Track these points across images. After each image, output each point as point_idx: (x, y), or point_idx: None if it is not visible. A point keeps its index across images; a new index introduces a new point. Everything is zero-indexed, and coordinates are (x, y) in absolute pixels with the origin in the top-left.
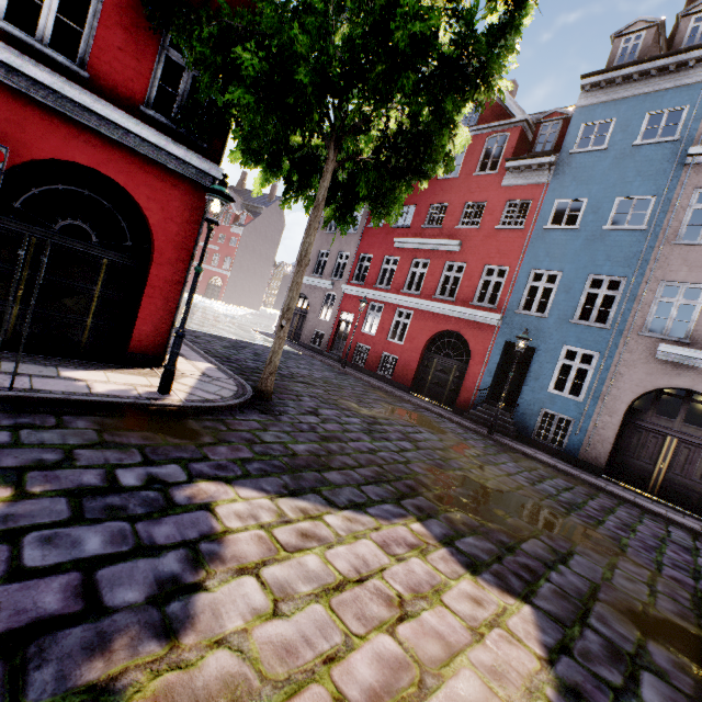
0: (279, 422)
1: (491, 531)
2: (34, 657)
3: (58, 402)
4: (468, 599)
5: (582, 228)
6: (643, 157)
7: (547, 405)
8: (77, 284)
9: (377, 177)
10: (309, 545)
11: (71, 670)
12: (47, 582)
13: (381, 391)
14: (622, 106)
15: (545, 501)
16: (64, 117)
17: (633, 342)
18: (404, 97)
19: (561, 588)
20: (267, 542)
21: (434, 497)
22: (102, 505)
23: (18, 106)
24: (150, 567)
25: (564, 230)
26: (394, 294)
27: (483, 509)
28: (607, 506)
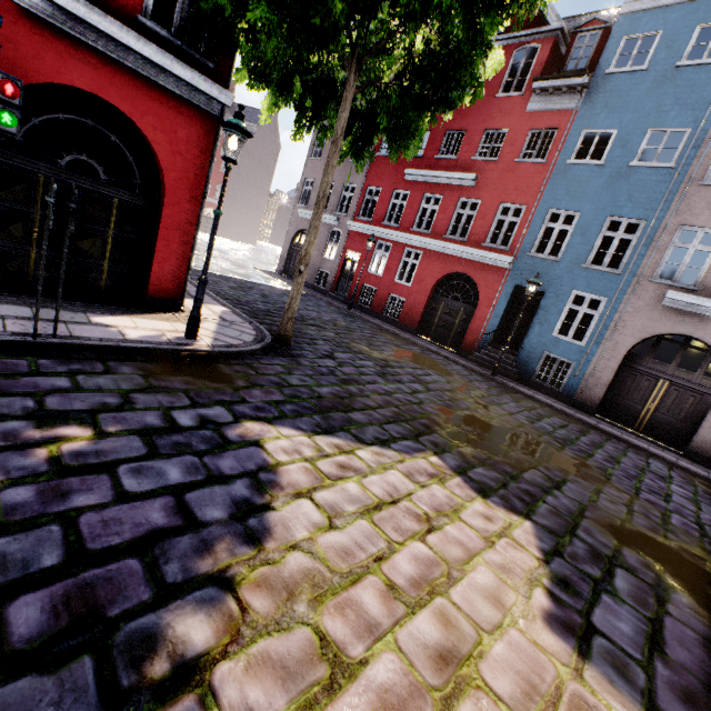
0: (300, 366)
1: (497, 463)
2: (161, 556)
3: (99, 348)
4: (481, 516)
5: (608, 164)
6: (685, 81)
7: (550, 349)
8: (90, 226)
9: (400, 106)
10: (348, 475)
11: (191, 565)
12: (150, 504)
13: (388, 333)
14: (672, 16)
15: (543, 438)
16: (56, 31)
17: (642, 289)
18: (439, 15)
19: (555, 508)
20: (313, 472)
21: (447, 434)
22: (170, 442)
23: (5, 18)
24: (225, 492)
25: (588, 166)
26: (403, 233)
27: (489, 444)
28: (596, 441)
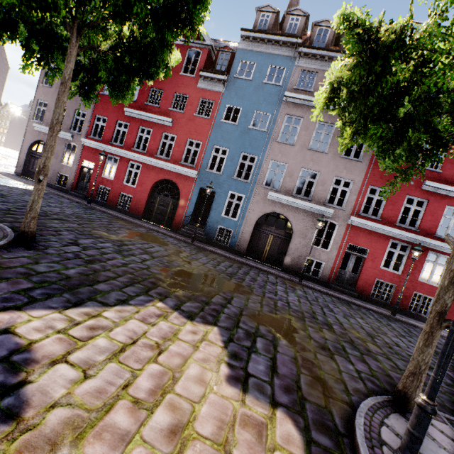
0: (47, 255)
1: (198, 297)
2: None
3: None
4: (190, 333)
5: (239, 125)
6: (267, 91)
7: (221, 223)
8: None
9: (115, 68)
10: (97, 333)
11: None
12: None
13: (122, 220)
14: (259, 57)
15: (221, 275)
16: None
17: (259, 190)
18: (138, 20)
19: (229, 315)
20: (66, 340)
21: (167, 285)
22: None
23: None
24: None
25: (231, 124)
26: (127, 151)
27: (193, 286)
28: (246, 271)
